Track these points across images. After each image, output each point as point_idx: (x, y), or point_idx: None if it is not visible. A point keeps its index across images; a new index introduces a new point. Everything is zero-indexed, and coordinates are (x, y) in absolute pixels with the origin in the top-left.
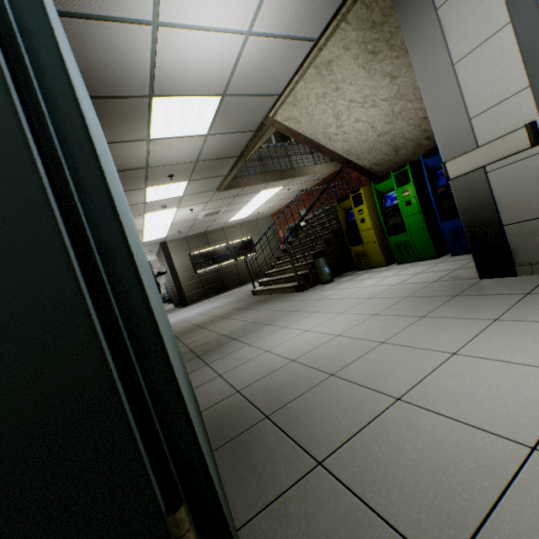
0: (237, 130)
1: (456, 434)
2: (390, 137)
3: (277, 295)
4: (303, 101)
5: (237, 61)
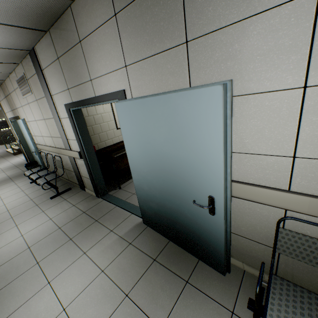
0: None
1: None
2: None
3: (10, 154)
4: None
5: None
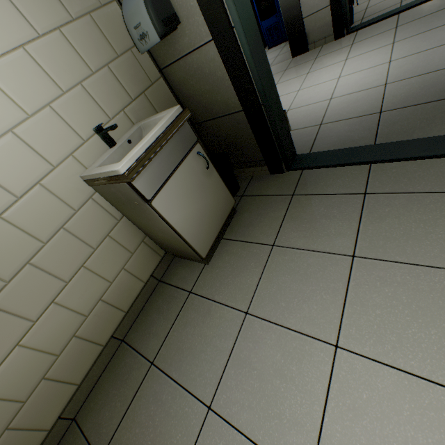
0: None
1: (311, 107)
2: None
3: None
4: None
5: None
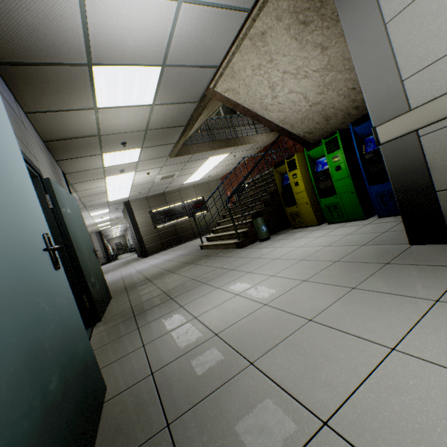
0: (181, 101)
1: None
2: (321, 107)
3: (220, 250)
4: (240, 73)
5: (173, 30)
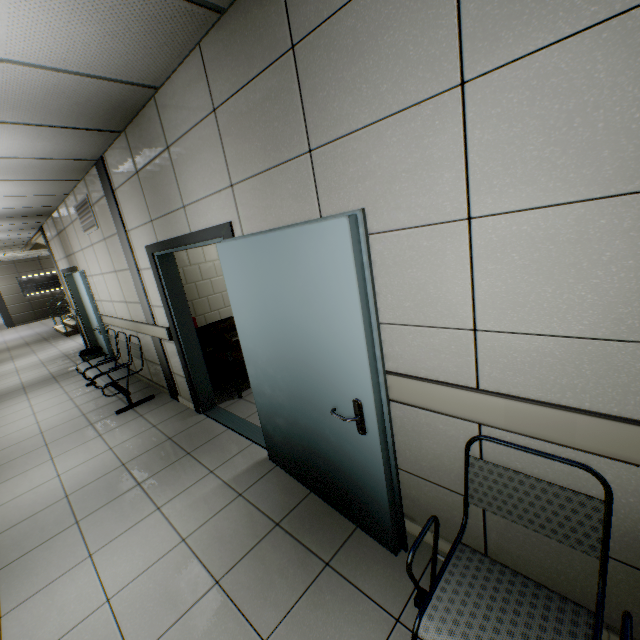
0: (13, 242)
1: None
2: None
3: (59, 335)
4: None
5: None
